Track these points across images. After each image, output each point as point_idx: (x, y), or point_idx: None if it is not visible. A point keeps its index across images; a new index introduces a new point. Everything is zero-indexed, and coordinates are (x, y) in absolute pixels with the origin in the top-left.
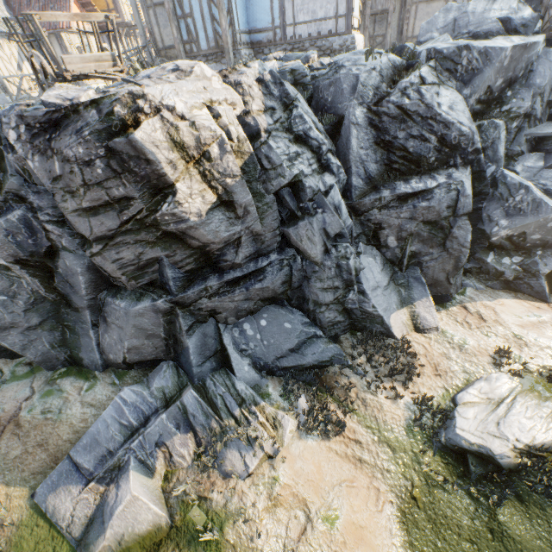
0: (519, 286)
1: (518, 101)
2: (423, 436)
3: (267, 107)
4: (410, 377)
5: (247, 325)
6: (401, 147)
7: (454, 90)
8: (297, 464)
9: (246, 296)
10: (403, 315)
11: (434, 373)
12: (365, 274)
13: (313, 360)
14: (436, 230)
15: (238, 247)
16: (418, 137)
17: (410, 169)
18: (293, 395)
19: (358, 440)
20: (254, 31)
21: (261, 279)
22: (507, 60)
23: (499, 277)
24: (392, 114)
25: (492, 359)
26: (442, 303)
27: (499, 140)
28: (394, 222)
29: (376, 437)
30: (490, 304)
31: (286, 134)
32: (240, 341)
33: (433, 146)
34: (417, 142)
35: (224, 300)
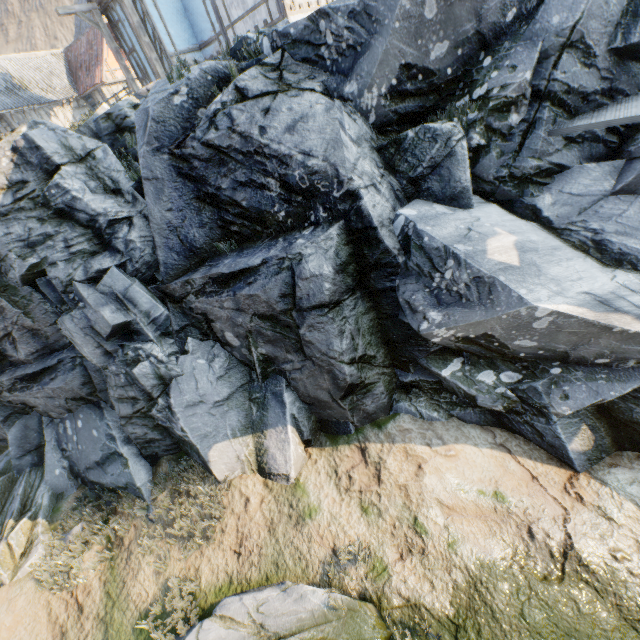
0: (519, 426)
1: (504, 73)
2: (148, 639)
3: (14, 182)
4: (192, 543)
5: (69, 423)
6: (231, 200)
7: (312, 95)
8: (0, 609)
9: (48, 393)
10: (243, 445)
11: (234, 549)
12: (180, 383)
13: (111, 482)
14: (284, 328)
15: (16, 342)
16: (250, 184)
17: (257, 231)
18: (73, 519)
19: (83, 606)
20: (203, 46)
21: (53, 377)
22: (433, 7)
23: (476, 403)
24: (202, 155)
25: (334, 557)
26: (338, 434)
27: (454, 158)
28: (222, 314)
29: (104, 612)
30: (423, 451)
31: (39, 211)
32: (63, 438)
33: (277, 194)
34: (250, 191)
35: (28, 395)
